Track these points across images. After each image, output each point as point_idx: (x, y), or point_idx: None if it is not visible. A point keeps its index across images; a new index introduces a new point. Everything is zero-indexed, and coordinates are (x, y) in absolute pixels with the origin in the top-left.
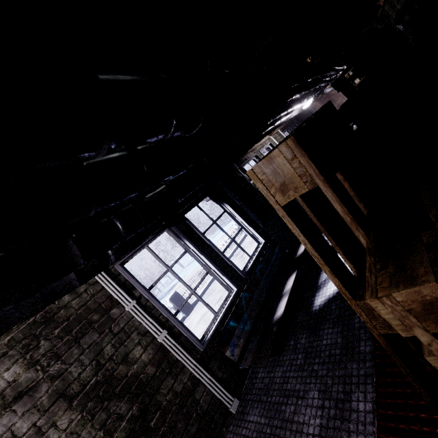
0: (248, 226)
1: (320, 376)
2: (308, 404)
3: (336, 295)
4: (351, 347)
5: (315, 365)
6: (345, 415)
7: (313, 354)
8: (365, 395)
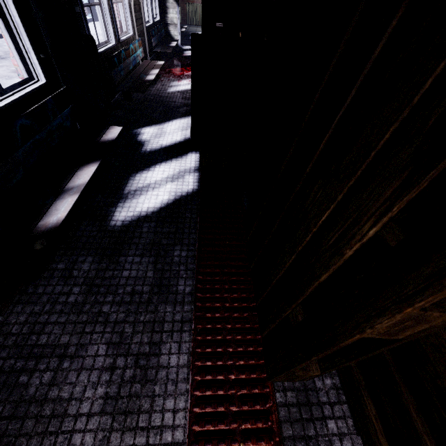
0: (21, 25)
1: (113, 322)
2: (84, 367)
3: (151, 216)
4: (167, 285)
5: (105, 305)
6: (149, 374)
7: (103, 289)
8: (180, 346)
